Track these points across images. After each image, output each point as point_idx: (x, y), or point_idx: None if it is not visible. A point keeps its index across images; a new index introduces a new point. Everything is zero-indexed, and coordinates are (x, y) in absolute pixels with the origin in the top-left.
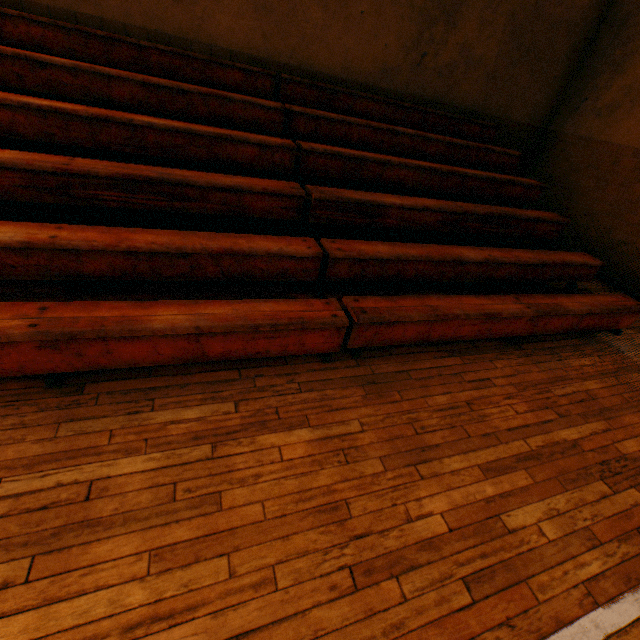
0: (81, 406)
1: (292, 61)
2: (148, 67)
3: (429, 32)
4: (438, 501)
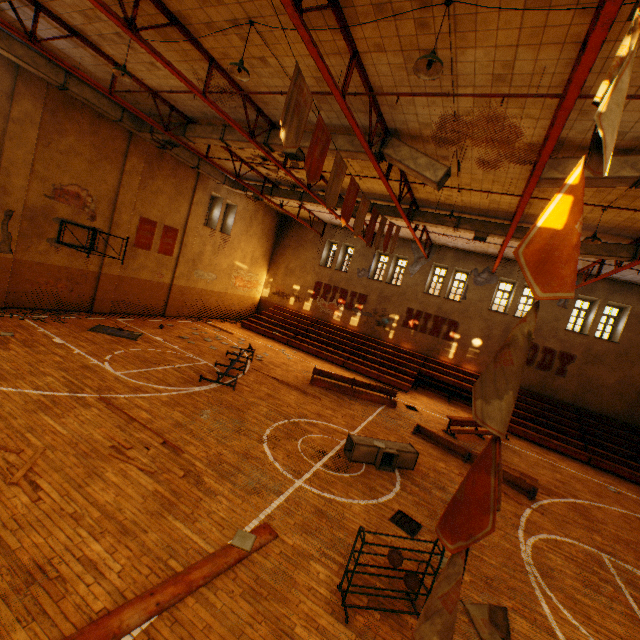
0: (540, 447)
1: (581, 405)
2: (541, 401)
3: (633, 408)
4: (602, 478)
